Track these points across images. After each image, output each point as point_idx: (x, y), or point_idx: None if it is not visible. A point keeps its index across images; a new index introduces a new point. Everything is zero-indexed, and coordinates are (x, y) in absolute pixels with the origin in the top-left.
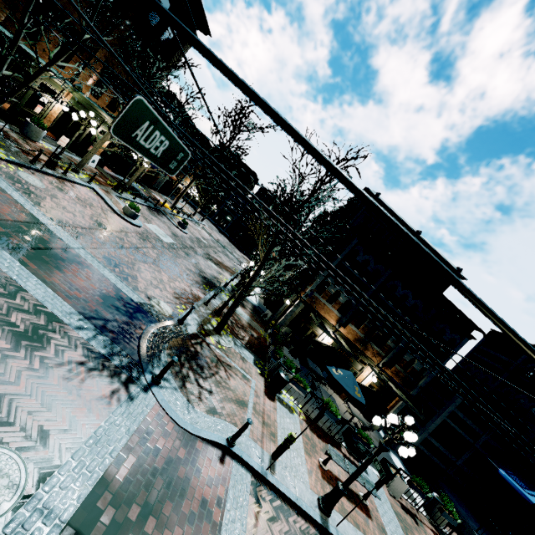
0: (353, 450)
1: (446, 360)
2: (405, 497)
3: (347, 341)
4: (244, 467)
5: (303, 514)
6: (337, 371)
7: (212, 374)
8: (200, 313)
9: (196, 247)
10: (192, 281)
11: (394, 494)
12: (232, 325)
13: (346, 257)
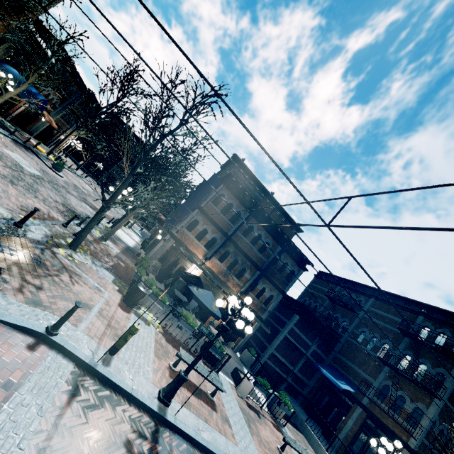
0: (208, 361)
1: (288, 288)
2: (252, 399)
3: (212, 274)
4: (66, 358)
5: (138, 404)
6: (198, 290)
7: (49, 274)
8: (53, 228)
9: (70, 189)
10: (54, 207)
11: (241, 395)
12: (95, 250)
13: (214, 200)
